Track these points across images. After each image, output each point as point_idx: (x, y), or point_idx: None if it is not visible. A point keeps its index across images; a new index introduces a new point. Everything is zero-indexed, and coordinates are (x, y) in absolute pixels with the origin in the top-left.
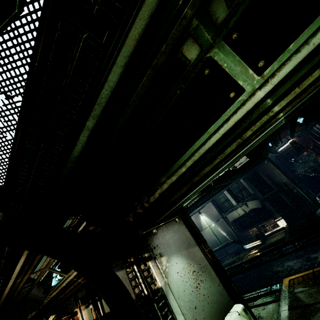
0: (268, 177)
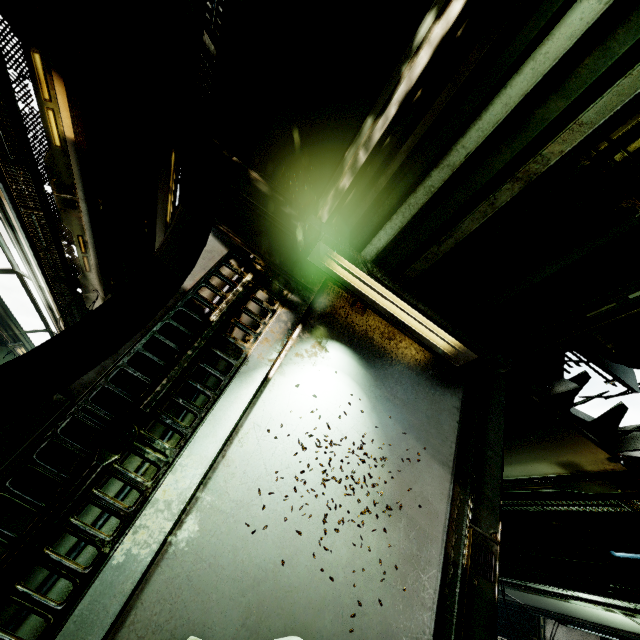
0: None
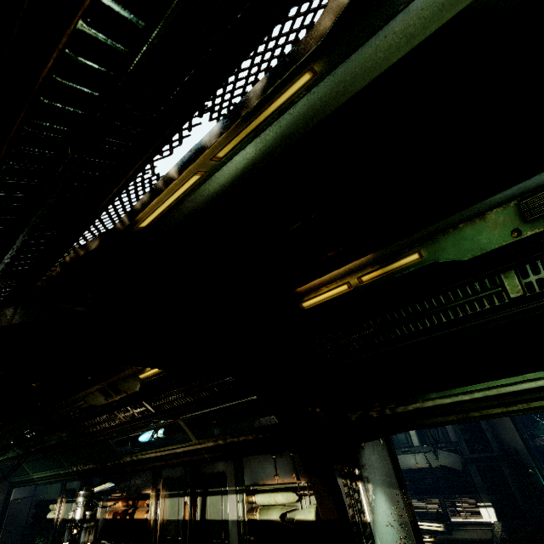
0: (491, 427)
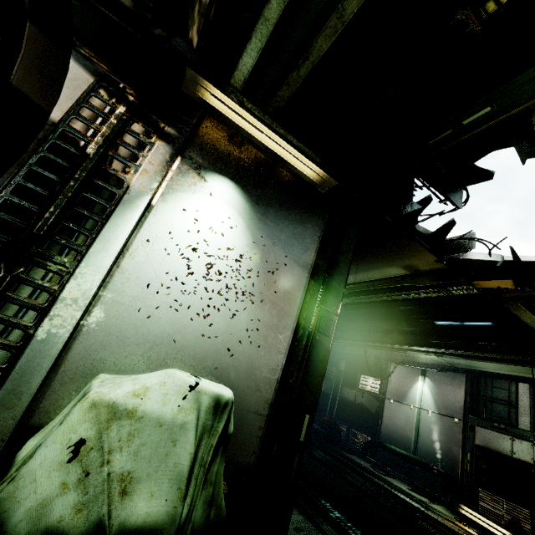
0: None
